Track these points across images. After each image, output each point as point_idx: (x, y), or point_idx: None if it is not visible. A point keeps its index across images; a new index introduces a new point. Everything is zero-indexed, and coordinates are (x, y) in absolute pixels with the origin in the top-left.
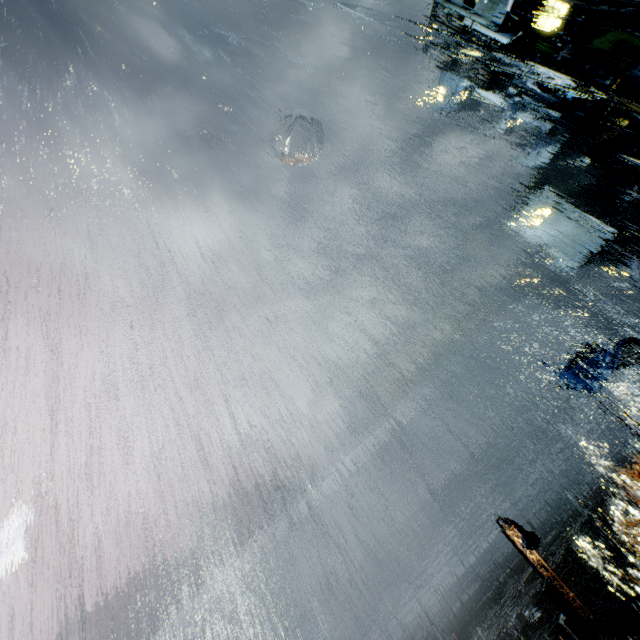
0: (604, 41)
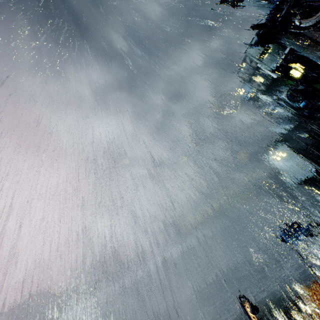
0: (319, 86)
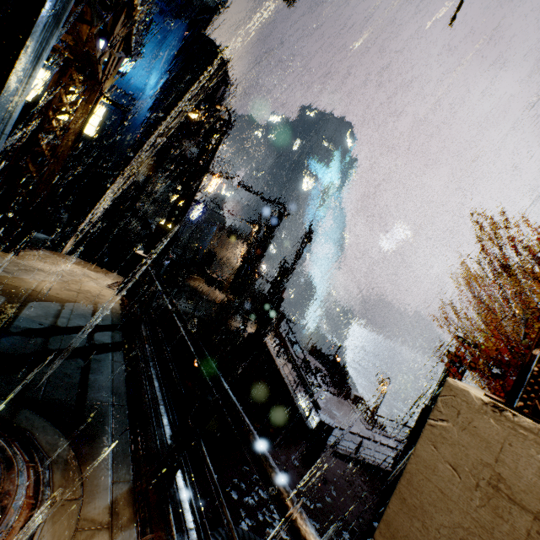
0: None
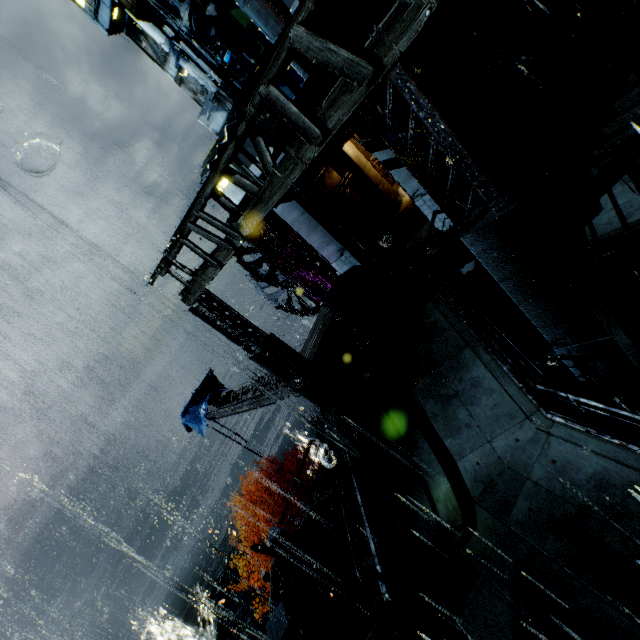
0: (241, 15)
